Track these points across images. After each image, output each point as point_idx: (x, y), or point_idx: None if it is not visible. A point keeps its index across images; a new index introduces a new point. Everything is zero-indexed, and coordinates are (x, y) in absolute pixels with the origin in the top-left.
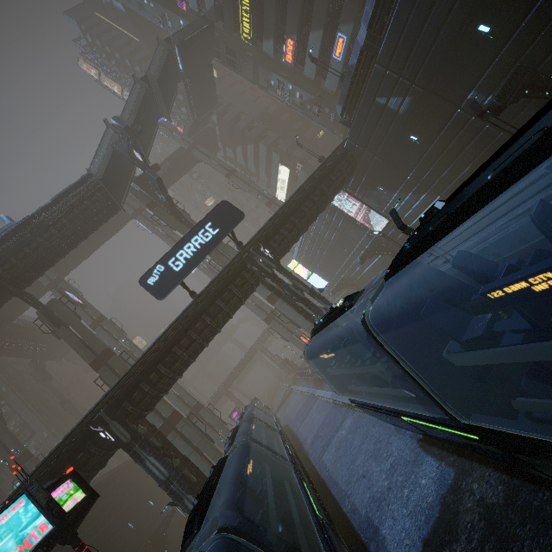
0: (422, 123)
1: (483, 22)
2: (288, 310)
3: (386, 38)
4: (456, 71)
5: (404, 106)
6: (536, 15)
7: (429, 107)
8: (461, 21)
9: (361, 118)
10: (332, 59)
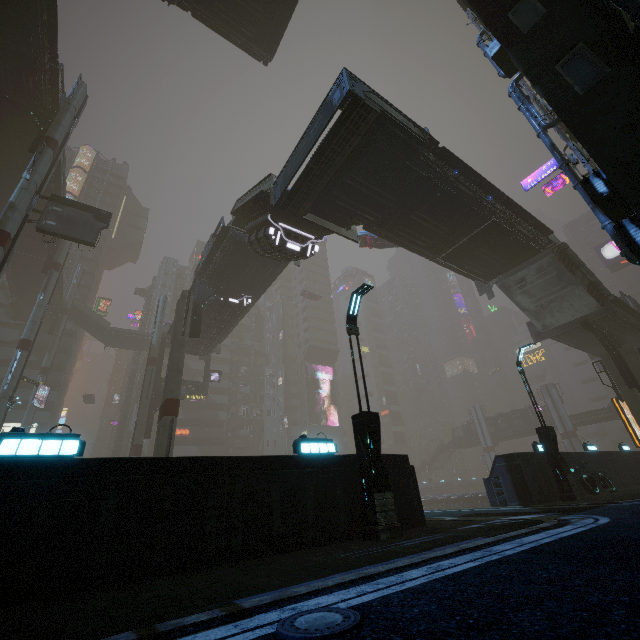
0: None
1: None
2: None
3: None
4: None
5: None
6: None
7: None
8: None
9: None
10: None
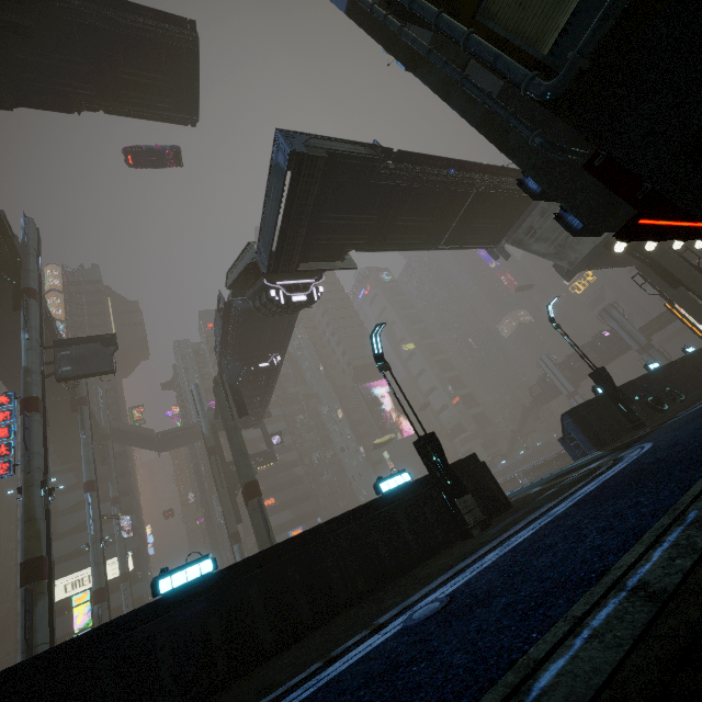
0: None
1: None
2: None
3: None
4: None
5: None
6: None
7: None
8: None
9: None
10: (287, 533)
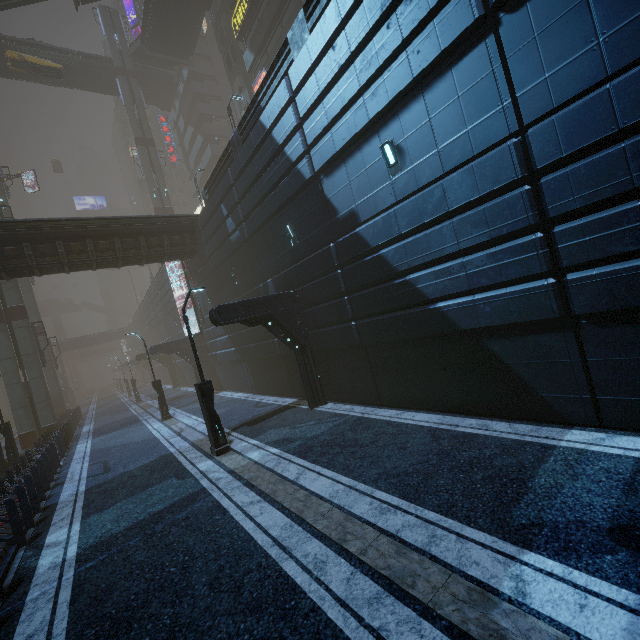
0: (243, 267)
1: (293, 224)
2: (3, 344)
3: (240, 152)
4: (270, 246)
5: (234, 235)
6: (314, 260)
7: (250, 258)
8: (280, 204)
9: (210, 209)
10: None
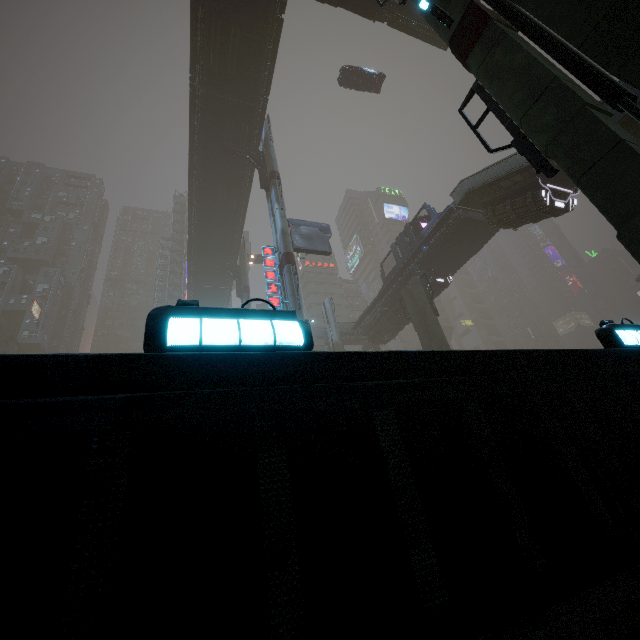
0: None
1: None
2: None
3: None
4: None
5: None
6: None
7: None
8: None
9: None
10: None
